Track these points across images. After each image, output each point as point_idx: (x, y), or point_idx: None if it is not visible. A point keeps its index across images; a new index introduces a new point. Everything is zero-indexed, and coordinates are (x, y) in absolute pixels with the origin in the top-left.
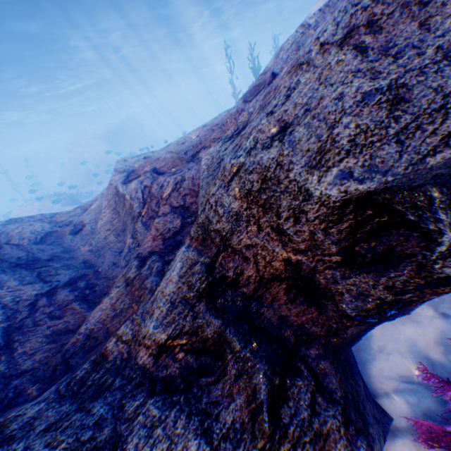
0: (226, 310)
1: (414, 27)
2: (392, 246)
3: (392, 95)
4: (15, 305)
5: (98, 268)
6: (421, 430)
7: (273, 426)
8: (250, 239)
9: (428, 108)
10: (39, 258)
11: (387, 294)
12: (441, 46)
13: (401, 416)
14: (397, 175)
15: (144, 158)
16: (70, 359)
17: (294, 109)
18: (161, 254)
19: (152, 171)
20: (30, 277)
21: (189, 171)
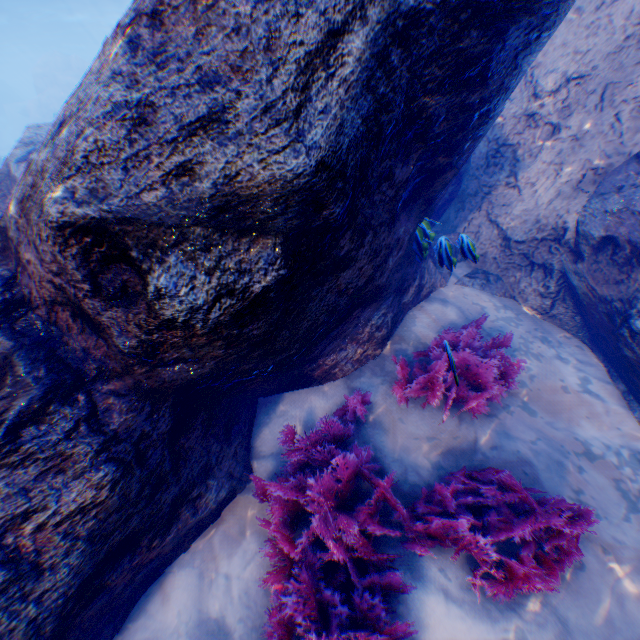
0: (27, 334)
1: (193, 33)
2: (126, 281)
3: (141, 114)
4: None
5: None
6: (258, 486)
7: (6, 441)
8: (29, 254)
9: (165, 138)
10: None
11: (142, 332)
12: (204, 67)
13: (263, 476)
14: (114, 205)
15: None
16: None
17: (76, 104)
18: None
19: None
20: None
21: None
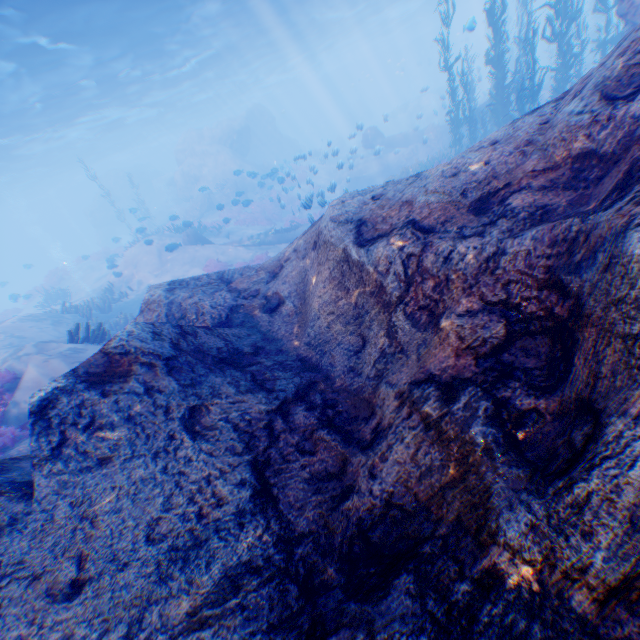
0: None
1: None
2: None
3: None
4: (248, 427)
5: (325, 373)
6: None
7: None
8: None
9: None
10: (239, 349)
11: None
12: None
13: None
14: None
15: (370, 198)
16: (367, 532)
17: None
18: (480, 385)
19: (412, 228)
20: (245, 382)
21: (517, 241)
